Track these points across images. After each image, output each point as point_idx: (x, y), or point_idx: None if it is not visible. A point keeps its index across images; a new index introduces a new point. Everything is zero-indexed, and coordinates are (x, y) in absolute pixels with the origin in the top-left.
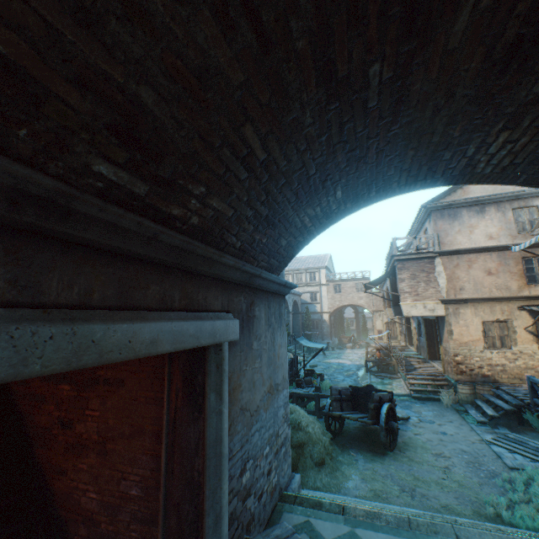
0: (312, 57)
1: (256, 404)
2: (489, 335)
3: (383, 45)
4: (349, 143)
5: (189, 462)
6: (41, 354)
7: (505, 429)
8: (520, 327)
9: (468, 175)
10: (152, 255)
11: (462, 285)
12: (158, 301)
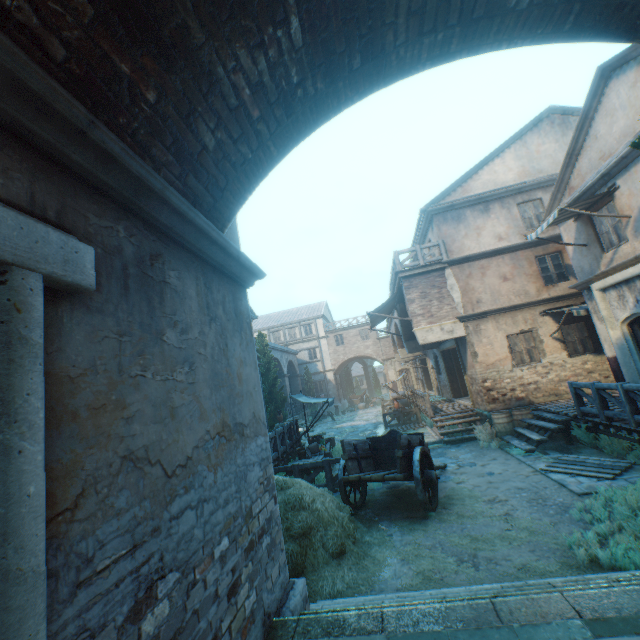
0: None
1: (183, 454)
2: (516, 350)
3: None
4: None
5: None
6: None
7: (556, 453)
8: (546, 335)
9: (497, 19)
10: None
11: (479, 296)
12: None
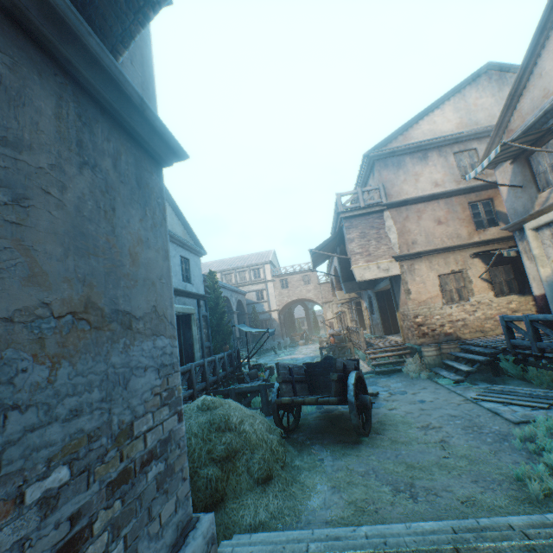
0: None
1: None
2: (447, 289)
3: None
4: None
5: None
6: None
7: (485, 384)
8: (475, 276)
9: None
10: None
11: (414, 238)
12: None
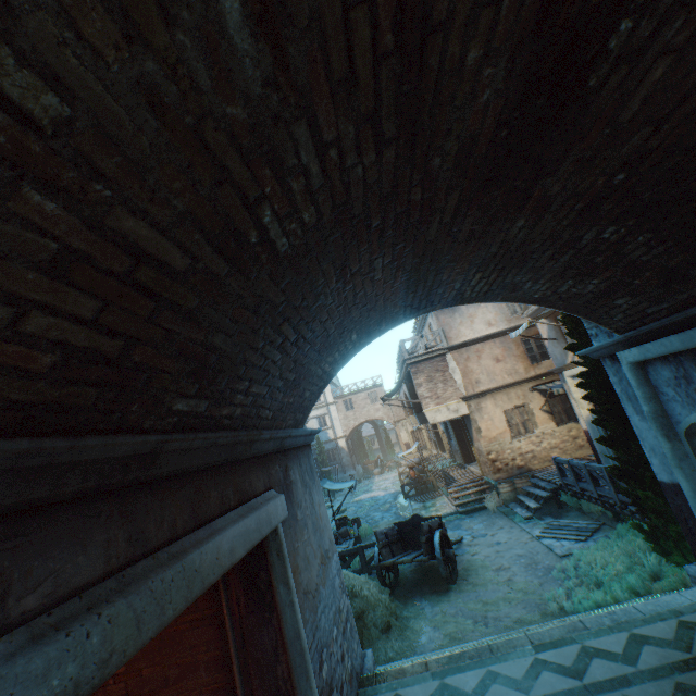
0: (334, 269)
1: (315, 582)
2: (513, 423)
3: (383, 249)
4: (361, 303)
5: (270, 674)
6: (170, 598)
7: (549, 518)
8: (536, 408)
9: (460, 299)
10: (209, 462)
11: (477, 377)
12: (219, 505)
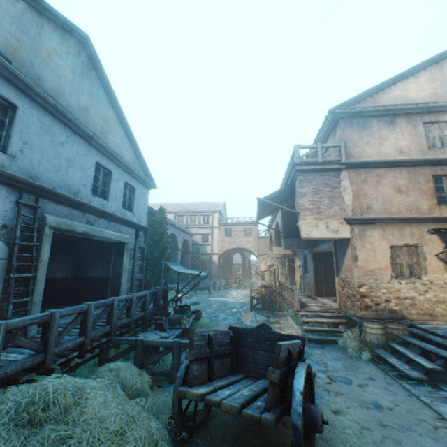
0: None
1: None
2: (397, 262)
3: None
4: None
5: None
6: None
7: None
8: (431, 253)
9: None
10: None
11: (370, 203)
12: None
